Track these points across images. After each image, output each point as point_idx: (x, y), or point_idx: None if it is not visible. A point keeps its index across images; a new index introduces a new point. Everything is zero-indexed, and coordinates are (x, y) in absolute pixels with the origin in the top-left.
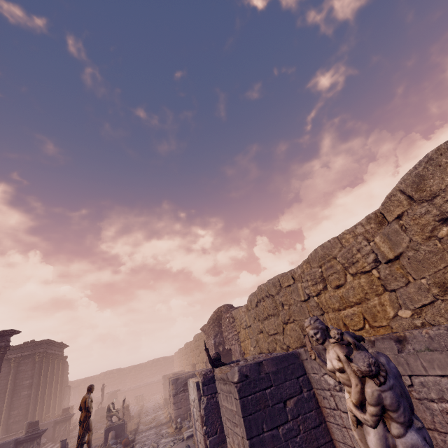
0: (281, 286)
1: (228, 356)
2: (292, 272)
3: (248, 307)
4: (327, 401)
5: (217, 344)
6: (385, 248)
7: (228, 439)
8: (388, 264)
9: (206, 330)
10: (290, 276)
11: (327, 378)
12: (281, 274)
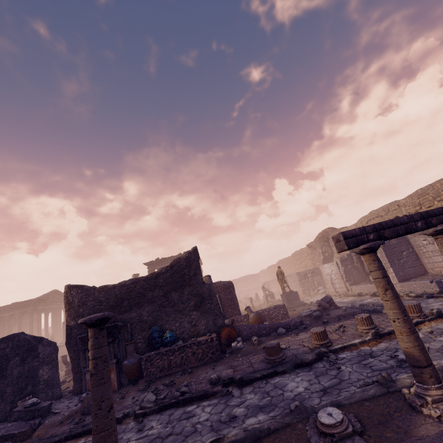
0: (389, 210)
1: (331, 259)
2: (398, 202)
3: (356, 225)
4: (422, 250)
5: (323, 252)
6: None
7: None
8: None
9: (313, 245)
10: (396, 204)
11: (422, 242)
12: (389, 204)
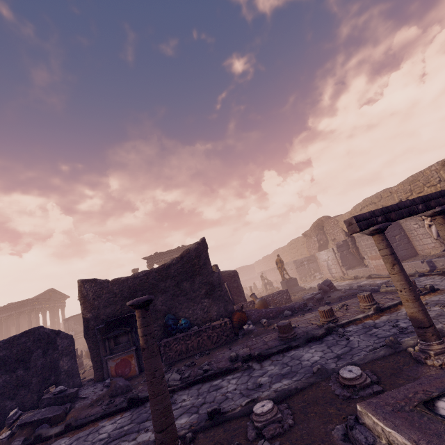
0: (382, 197)
1: (326, 246)
2: (390, 190)
3: (351, 213)
4: (413, 234)
5: (319, 240)
6: (444, 175)
7: (366, 256)
8: (444, 182)
9: (309, 233)
10: (388, 191)
11: (413, 226)
12: (382, 191)
